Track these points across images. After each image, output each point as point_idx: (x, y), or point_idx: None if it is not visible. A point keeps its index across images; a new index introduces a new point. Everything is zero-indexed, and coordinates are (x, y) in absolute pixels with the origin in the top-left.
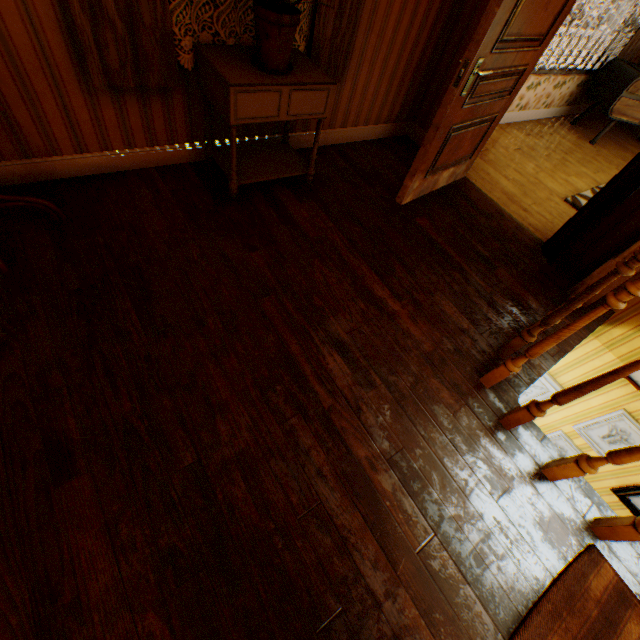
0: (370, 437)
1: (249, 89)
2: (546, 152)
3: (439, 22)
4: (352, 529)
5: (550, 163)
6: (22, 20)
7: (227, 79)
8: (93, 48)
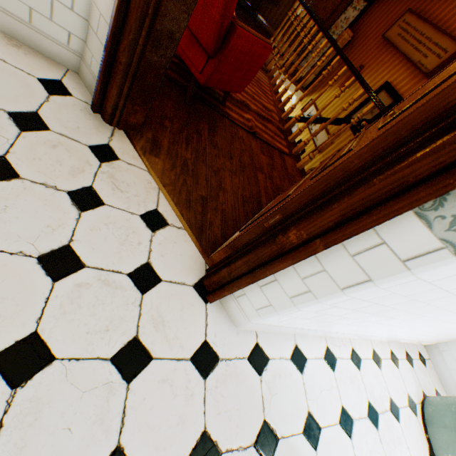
0: None
1: None
2: None
3: None
4: None
5: None
6: None
7: None
8: None
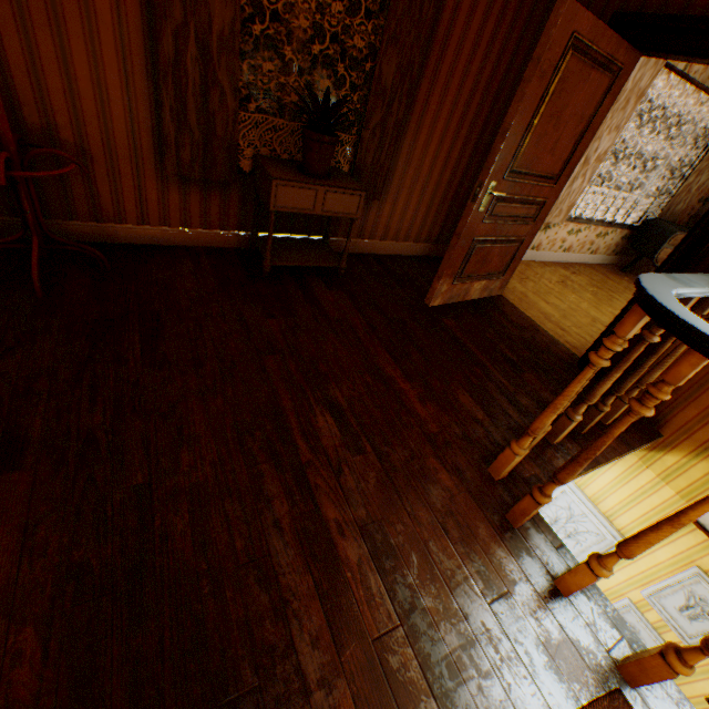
0: (346, 500)
1: (289, 184)
2: (591, 288)
3: (471, 167)
4: (298, 593)
5: (595, 297)
6: (126, 123)
7: (272, 174)
8: (173, 147)
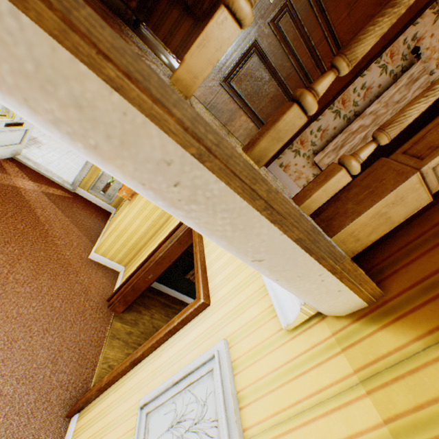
0: None
1: None
2: None
3: None
4: None
5: None
6: None
7: None
8: None
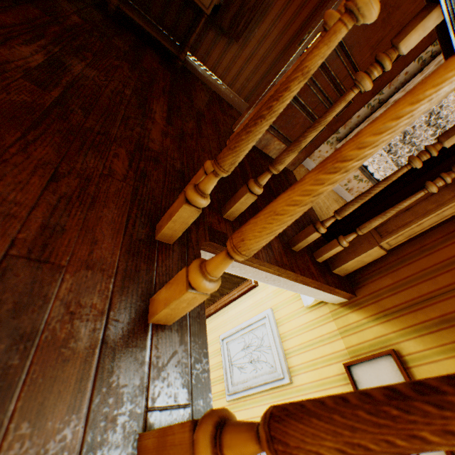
0: None
1: None
2: None
3: None
4: None
5: None
6: None
7: None
8: None
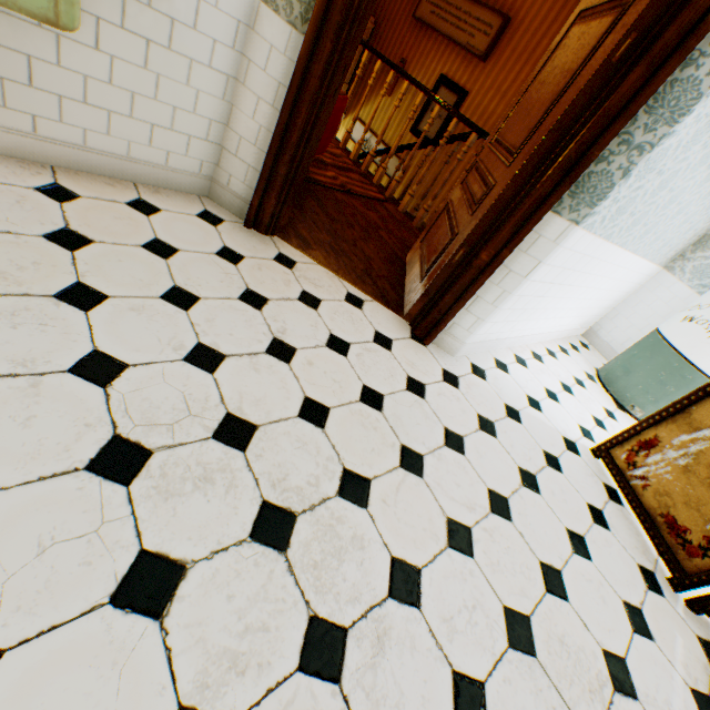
0: None
1: None
2: None
3: None
4: None
5: None
6: None
7: None
8: None
